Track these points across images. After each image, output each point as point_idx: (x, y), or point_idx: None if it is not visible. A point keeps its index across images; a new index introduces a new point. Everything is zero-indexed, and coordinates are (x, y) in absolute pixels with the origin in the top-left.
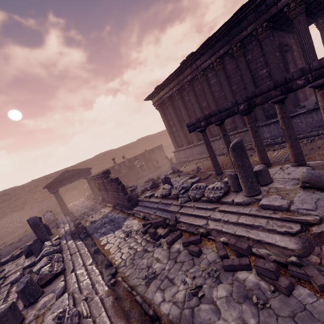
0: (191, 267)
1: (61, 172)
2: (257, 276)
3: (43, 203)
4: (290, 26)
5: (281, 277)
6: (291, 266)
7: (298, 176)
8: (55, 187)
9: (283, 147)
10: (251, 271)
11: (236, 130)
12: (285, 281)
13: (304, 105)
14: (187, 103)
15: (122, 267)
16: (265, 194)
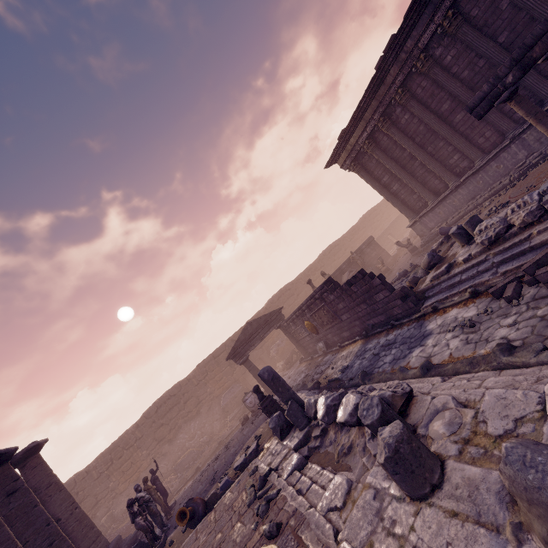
0: None
1: (230, 343)
2: None
3: (225, 396)
4: None
5: None
6: None
7: None
8: (242, 352)
9: None
10: None
11: (545, 105)
12: None
13: None
14: (407, 127)
15: (546, 341)
16: None
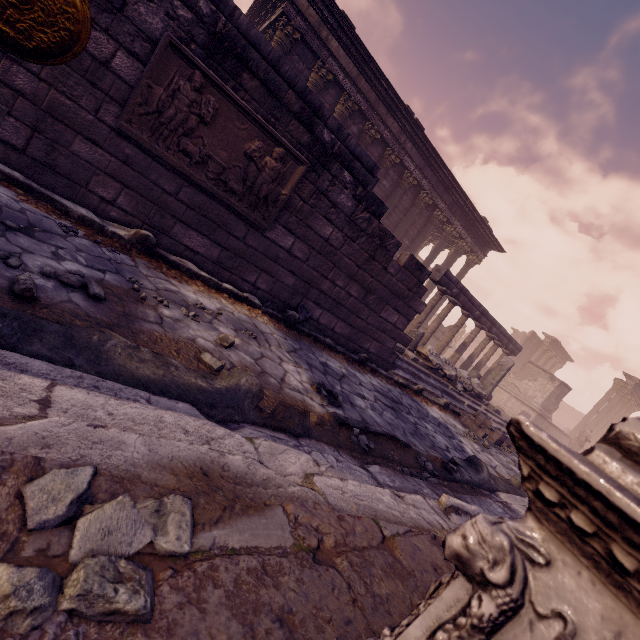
0: None
1: None
2: None
3: None
4: None
5: None
6: None
7: None
8: None
9: None
10: None
11: None
12: None
13: None
14: None
15: None
16: None
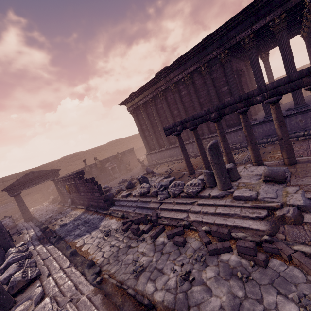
0: (178, 256)
1: (21, 174)
2: (238, 256)
3: None
4: (243, 55)
5: (258, 253)
6: (264, 243)
7: (260, 173)
8: (16, 189)
9: (242, 151)
10: (233, 252)
11: (203, 136)
12: (262, 255)
13: (255, 118)
14: (159, 110)
15: (106, 265)
16: (236, 188)
